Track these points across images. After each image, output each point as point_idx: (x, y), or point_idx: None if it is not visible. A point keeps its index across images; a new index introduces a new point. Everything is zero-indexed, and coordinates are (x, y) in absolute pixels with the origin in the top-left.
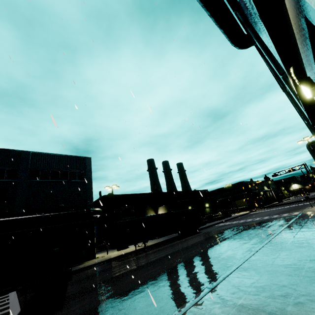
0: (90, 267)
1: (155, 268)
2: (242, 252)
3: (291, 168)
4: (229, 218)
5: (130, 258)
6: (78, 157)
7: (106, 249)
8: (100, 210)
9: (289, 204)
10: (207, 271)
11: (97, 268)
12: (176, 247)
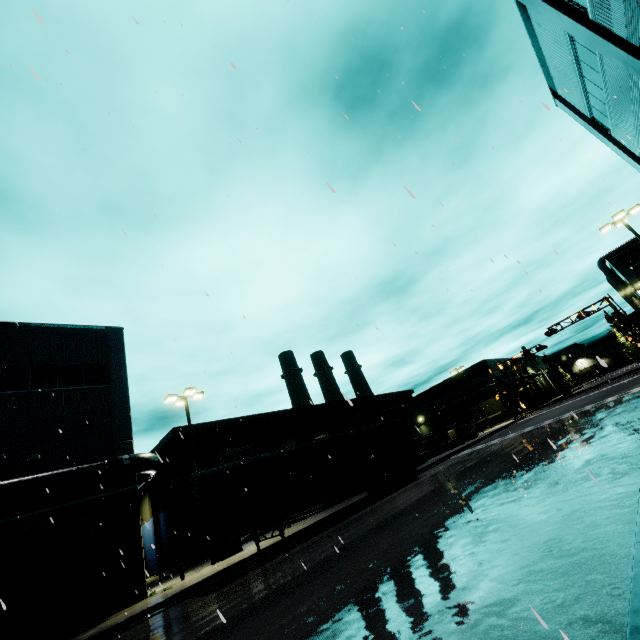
0: (113, 630)
1: (308, 601)
2: (606, 480)
3: (581, 311)
4: (475, 439)
5: (239, 577)
6: (88, 329)
7: (189, 567)
8: (151, 458)
9: (593, 389)
10: (527, 572)
11: (130, 634)
12: (370, 519)
